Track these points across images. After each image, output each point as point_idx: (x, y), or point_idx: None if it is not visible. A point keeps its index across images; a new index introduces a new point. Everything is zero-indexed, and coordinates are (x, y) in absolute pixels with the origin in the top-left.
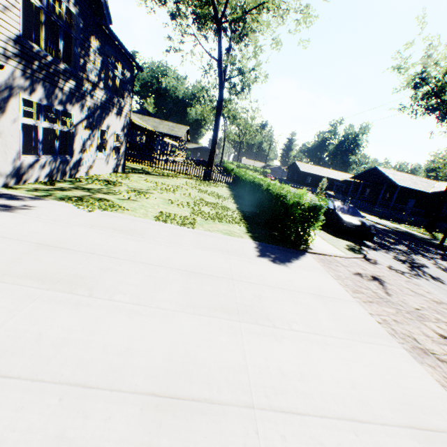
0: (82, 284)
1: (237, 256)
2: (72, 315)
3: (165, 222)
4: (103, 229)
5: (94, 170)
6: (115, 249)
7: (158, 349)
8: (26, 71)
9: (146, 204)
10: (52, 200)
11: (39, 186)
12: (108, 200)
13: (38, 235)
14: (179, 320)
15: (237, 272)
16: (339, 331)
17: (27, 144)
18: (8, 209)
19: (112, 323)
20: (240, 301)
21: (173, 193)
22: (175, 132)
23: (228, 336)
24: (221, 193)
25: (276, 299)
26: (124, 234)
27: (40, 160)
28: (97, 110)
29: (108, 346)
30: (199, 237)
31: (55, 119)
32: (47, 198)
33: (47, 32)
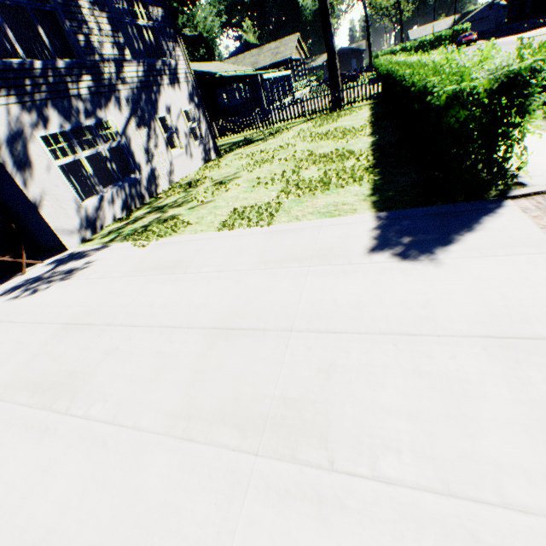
0: (69, 389)
1: (324, 265)
2: (29, 455)
3: (230, 229)
4: (144, 273)
5: (178, 174)
6: (139, 309)
7: (85, 536)
8: (22, 101)
9: (220, 204)
10: (114, 245)
11: (114, 227)
12: (174, 218)
13: (72, 310)
14: (150, 458)
15: (306, 309)
16: (541, 481)
17: (83, 186)
18: (68, 276)
19: (61, 470)
20: (281, 391)
21: (269, 162)
22: (281, 55)
23: (214, 504)
24: (351, 125)
25: (368, 372)
26: (164, 274)
27: (104, 197)
28: (140, 95)
29: (30, 525)
30: (270, 242)
31: (97, 138)
32: (113, 241)
33: (17, 28)
